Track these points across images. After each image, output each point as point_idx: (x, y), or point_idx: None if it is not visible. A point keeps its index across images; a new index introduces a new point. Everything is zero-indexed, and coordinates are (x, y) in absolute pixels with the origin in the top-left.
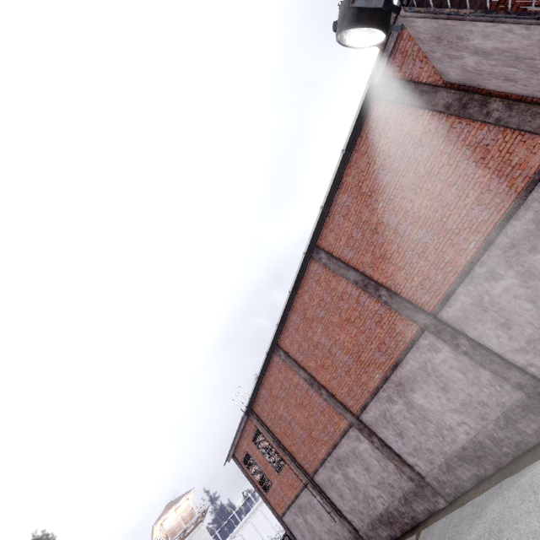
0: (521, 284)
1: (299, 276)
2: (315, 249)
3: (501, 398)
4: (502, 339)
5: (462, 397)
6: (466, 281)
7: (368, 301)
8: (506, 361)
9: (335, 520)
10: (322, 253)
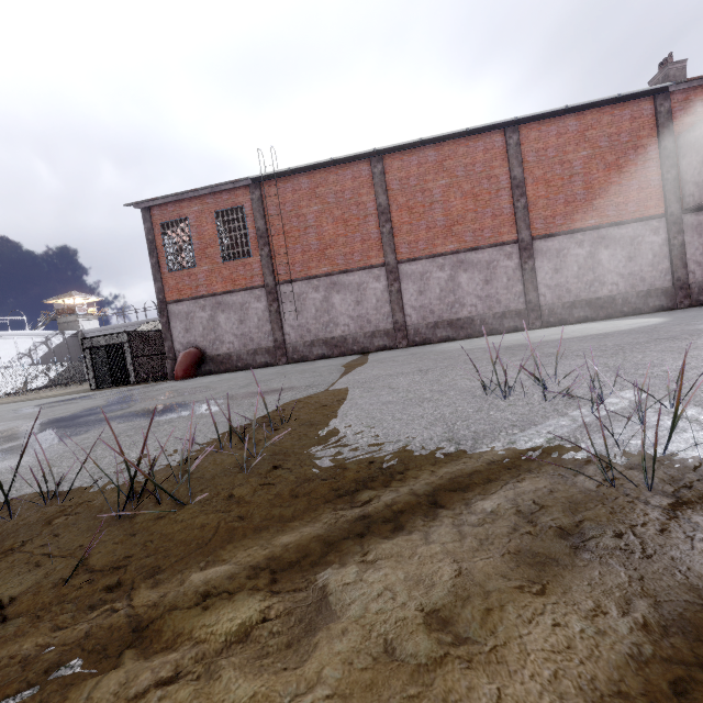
0: (585, 257)
1: (485, 129)
2: (515, 127)
3: (512, 304)
4: (547, 276)
5: (492, 292)
6: (568, 236)
7: (505, 197)
8: (538, 287)
9: (264, 328)
10: (517, 136)
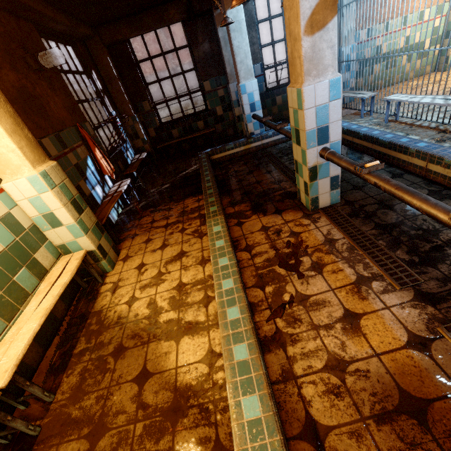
0: None
1: None
2: None
3: None
4: None
5: None
6: None
7: None
8: None
9: None
10: None
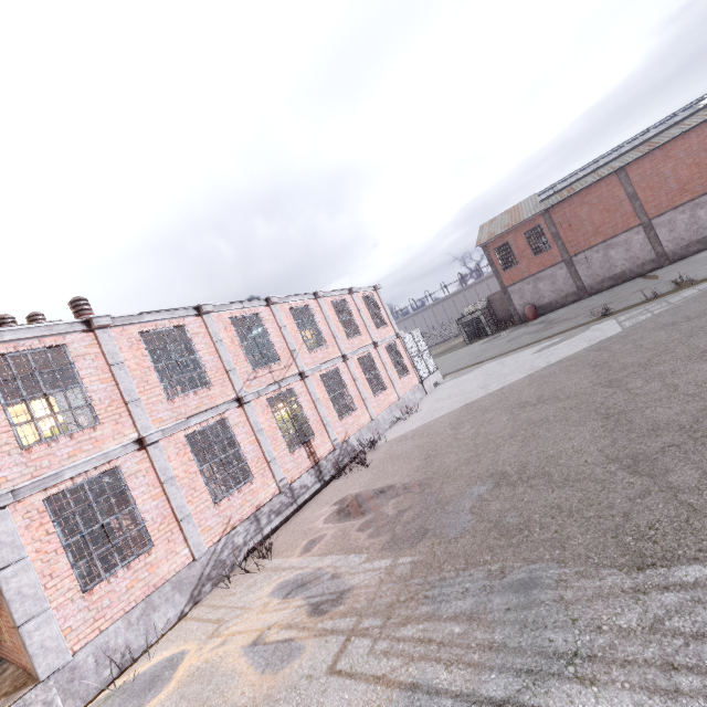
0: None
1: (695, 126)
2: None
3: None
4: None
5: None
6: None
7: None
8: None
9: (568, 282)
10: None
